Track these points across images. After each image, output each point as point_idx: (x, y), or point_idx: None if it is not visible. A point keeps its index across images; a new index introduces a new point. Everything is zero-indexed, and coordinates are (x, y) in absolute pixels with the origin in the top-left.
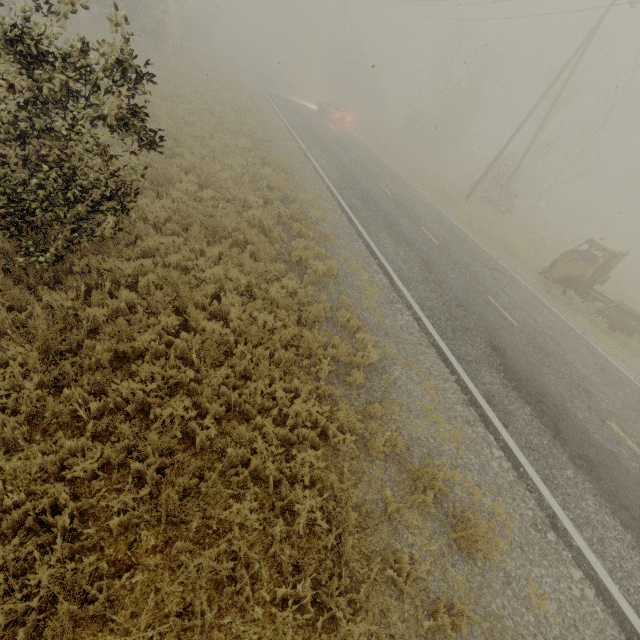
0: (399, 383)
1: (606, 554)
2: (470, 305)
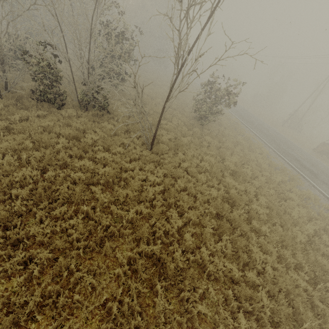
0: (273, 160)
1: (326, 192)
2: (288, 151)
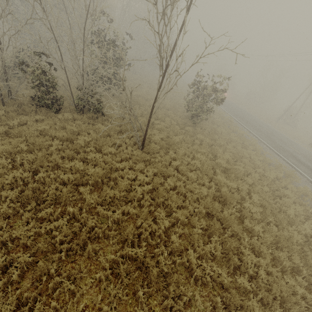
0: (267, 156)
1: None
2: (284, 147)
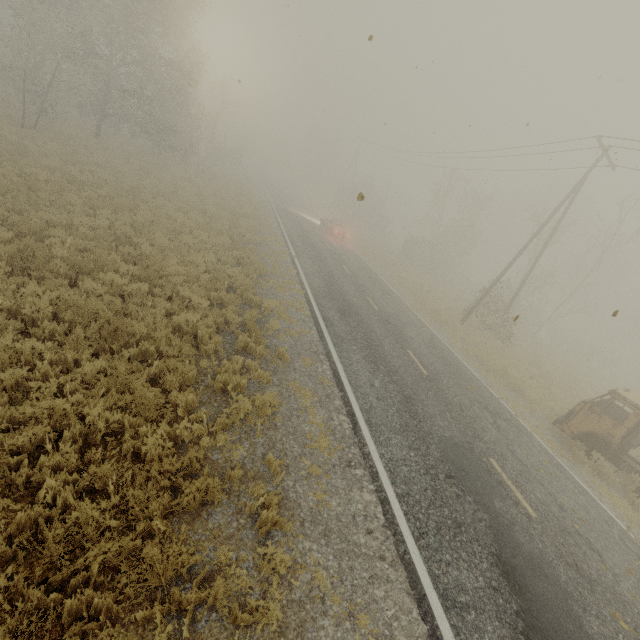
0: None
1: None
2: (465, 475)
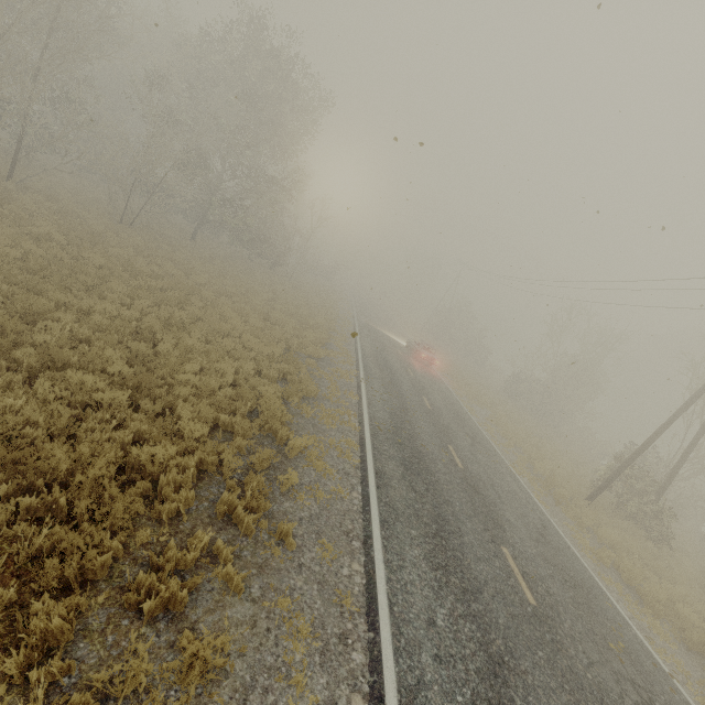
0: None
1: None
2: None
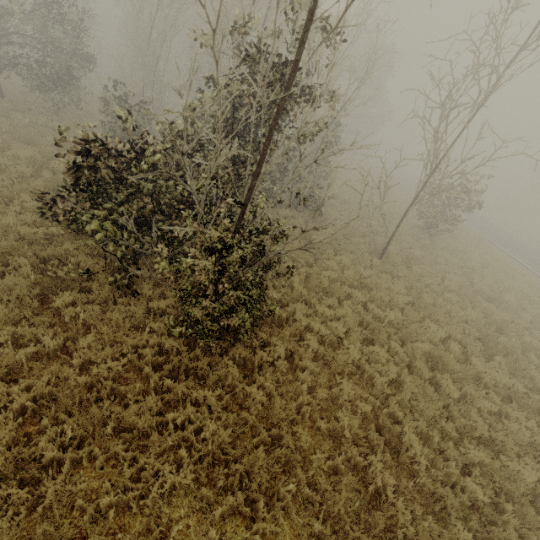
0: None
1: None
2: None
